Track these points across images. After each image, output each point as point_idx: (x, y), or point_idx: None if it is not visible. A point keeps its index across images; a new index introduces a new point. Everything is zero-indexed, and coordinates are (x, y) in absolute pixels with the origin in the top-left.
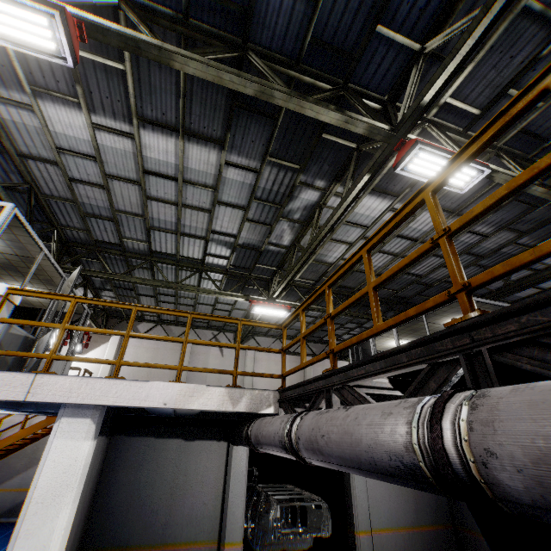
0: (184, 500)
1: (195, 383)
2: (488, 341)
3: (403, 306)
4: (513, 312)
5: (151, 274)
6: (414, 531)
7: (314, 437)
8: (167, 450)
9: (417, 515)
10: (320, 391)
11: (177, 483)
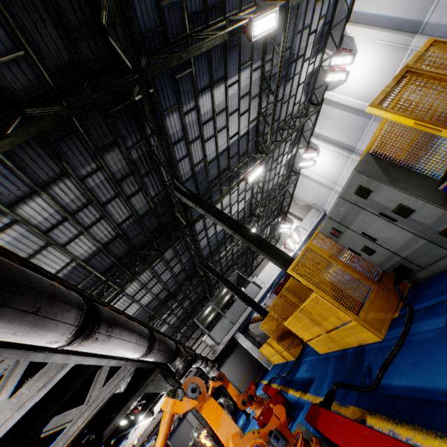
0: (188, 443)
1: None
2: None
3: (202, 302)
4: None
5: None
6: (249, 374)
7: None
8: (173, 439)
9: (247, 368)
10: None
11: (183, 442)
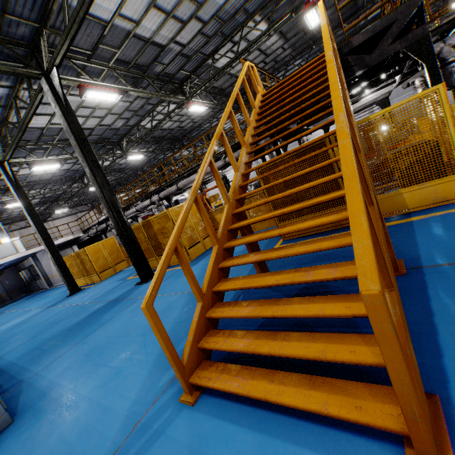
0: None
1: (32, 244)
2: (99, 223)
3: None
4: (100, 221)
5: (1, 214)
6: None
7: (90, 234)
8: None
9: None
10: (89, 229)
11: None
